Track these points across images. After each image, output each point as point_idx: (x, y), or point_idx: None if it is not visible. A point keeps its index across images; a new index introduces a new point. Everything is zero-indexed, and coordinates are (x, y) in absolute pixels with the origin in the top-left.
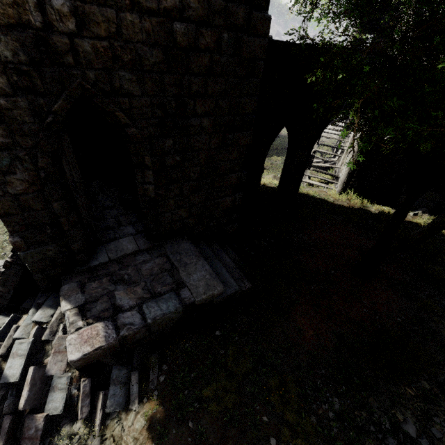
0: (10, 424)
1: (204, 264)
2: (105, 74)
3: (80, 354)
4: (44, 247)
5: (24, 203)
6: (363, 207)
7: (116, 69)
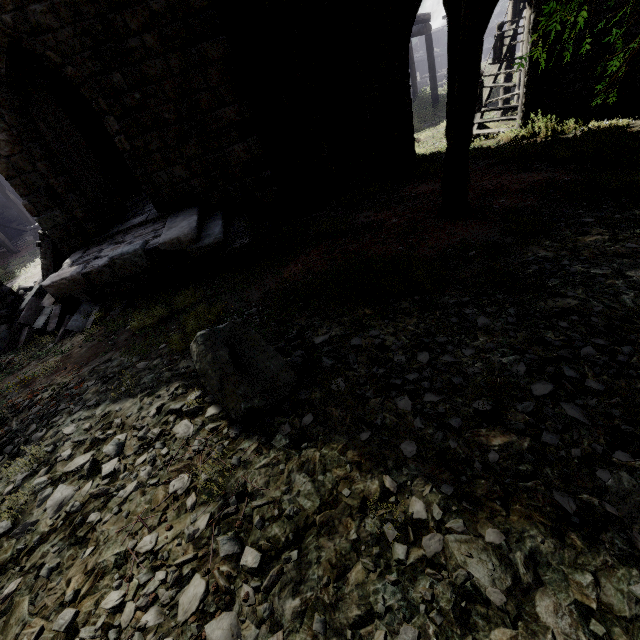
0: (12, 331)
1: (191, 219)
2: (19, 15)
3: (50, 281)
4: (52, 213)
5: (17, 165)
6: (560, 136)
7: (26, 5)
